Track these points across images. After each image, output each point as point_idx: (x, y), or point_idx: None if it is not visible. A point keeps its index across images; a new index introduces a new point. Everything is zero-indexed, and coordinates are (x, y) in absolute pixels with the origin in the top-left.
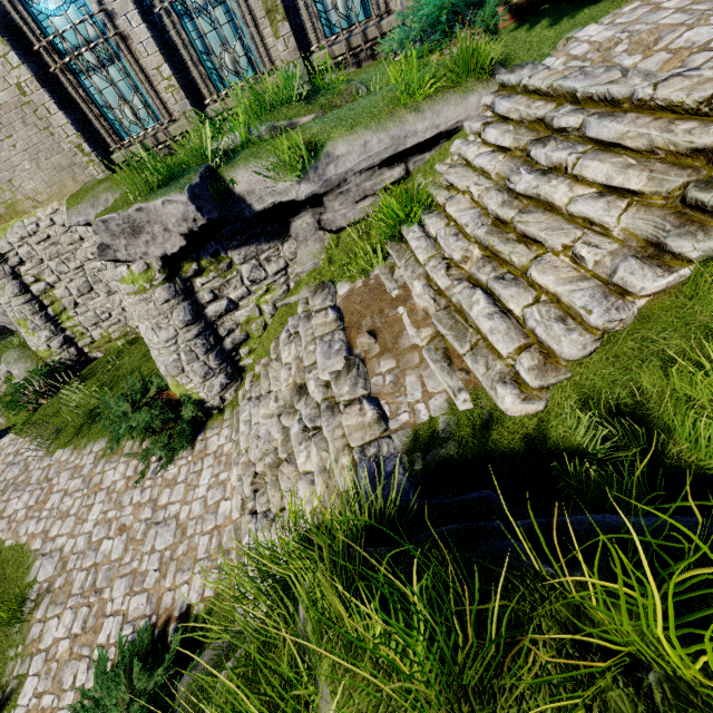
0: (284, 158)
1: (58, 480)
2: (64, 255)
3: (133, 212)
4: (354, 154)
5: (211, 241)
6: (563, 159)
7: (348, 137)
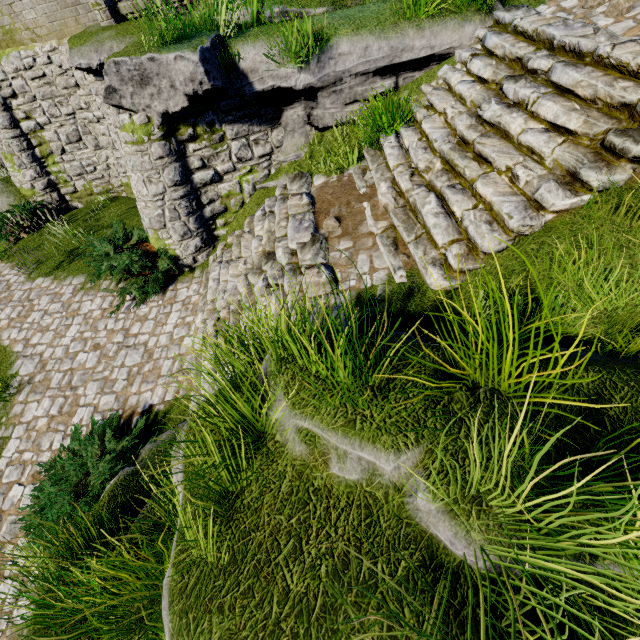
0: (291, 44)
1: (39, 302)
2: (57, 98)
3: (145, 60)
4: (355, 55)
5: (209, 110)
6: (527, 96)
7: (352, 37)
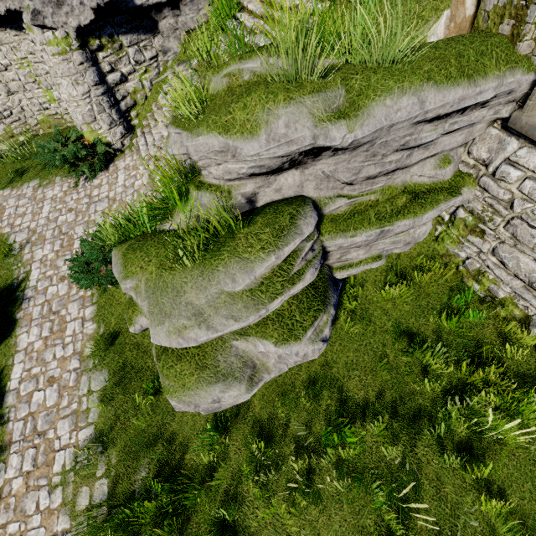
0: None
1: (7, 203)
2: None
3: None
4: None
5: (107, 25)
6: None
7: None
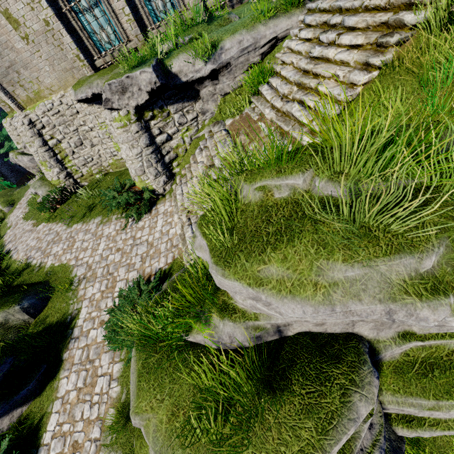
0: (198, 52)
1: (78, 236)
2: (67, 123)
3: (124, 78)
4: (235, 48)
5: (159, 100)
6: (333, 38)
7: (231, 39)
